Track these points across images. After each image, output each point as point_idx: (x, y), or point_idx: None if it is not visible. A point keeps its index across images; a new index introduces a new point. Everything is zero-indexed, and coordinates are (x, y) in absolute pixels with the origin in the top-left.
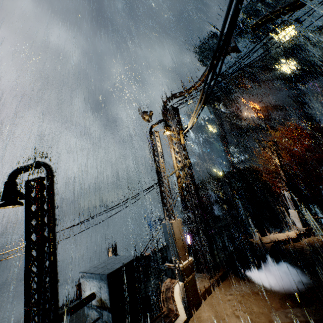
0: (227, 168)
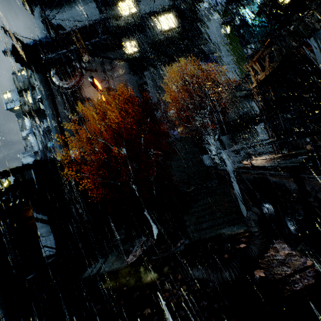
0: None
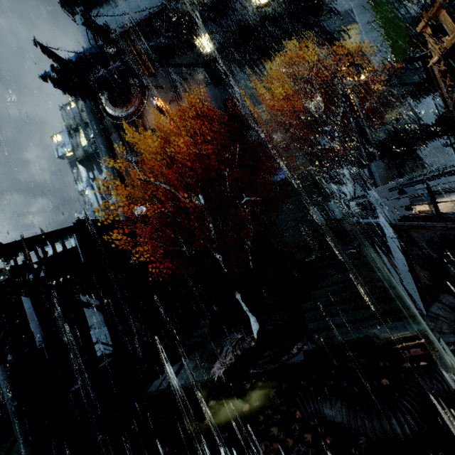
0: None
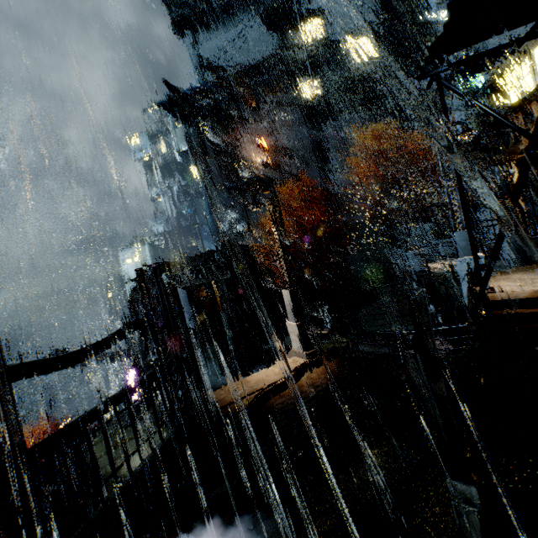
0: (215, 244)
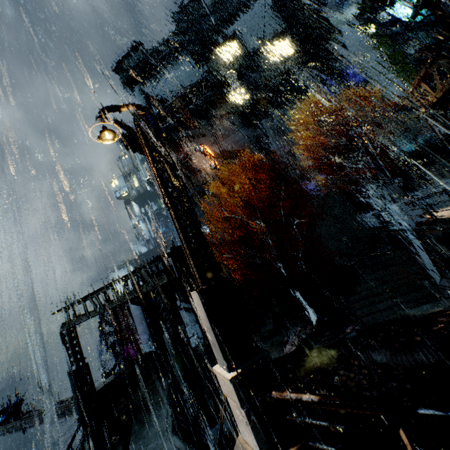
0: None
